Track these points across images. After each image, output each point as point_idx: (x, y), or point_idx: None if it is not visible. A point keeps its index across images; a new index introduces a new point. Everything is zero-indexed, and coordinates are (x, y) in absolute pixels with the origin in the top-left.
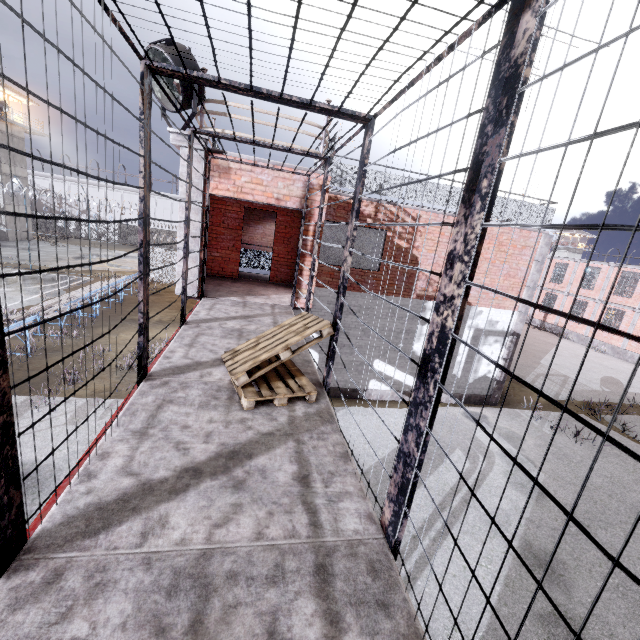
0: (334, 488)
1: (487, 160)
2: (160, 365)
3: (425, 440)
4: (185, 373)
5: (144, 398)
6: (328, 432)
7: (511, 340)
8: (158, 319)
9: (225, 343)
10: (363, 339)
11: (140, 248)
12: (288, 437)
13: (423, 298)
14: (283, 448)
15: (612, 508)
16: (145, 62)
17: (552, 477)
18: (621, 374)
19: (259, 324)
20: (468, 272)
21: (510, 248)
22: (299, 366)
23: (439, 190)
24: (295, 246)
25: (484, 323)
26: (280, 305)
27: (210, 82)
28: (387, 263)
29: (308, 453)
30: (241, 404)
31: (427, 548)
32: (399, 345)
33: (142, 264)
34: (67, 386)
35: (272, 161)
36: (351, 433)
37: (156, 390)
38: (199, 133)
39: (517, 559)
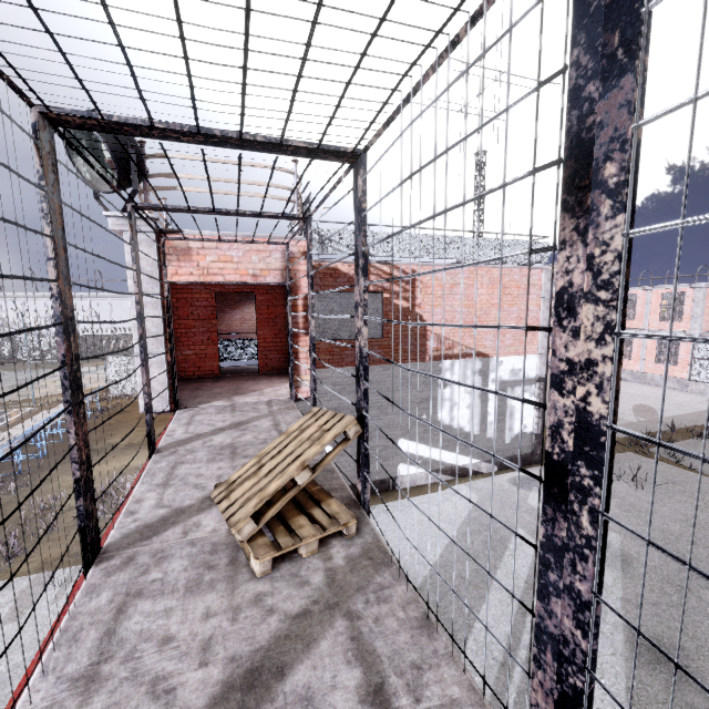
0: (430, 699)
1: (603, 134)
2: (120, 529)
3: (594, 616)
4: (160, 533)
5: (94, 599)
6: (388, 584)
7: (539, 387)
8: (127, 443)
9: (214, 469)
10: (381, 418)
11: (61, 367)
12: (333, 611)
13: (437, 359)
14: (330, 637)
15: (703, 558)
16: (37, 108)
17: (628, 536)
18: (649, 399)
19: (256, 431)
20: (618, 316)
21: (514, 289)
22: (320, 481)
23: (429, 241)
24: (283, 326)
25: (507, 374)
26: (278, 400)
27: (140, 129)
28: (390, 327)
29: (370, 635)
30: (251, 568)
31: (523, 677)
32: (422, 417)
33: (69, 390)
34: (4, 563)
35: (240, 233)
36: (391, 538)
37: (114, 577)
38: (142, 208)
39: (630, 659)
